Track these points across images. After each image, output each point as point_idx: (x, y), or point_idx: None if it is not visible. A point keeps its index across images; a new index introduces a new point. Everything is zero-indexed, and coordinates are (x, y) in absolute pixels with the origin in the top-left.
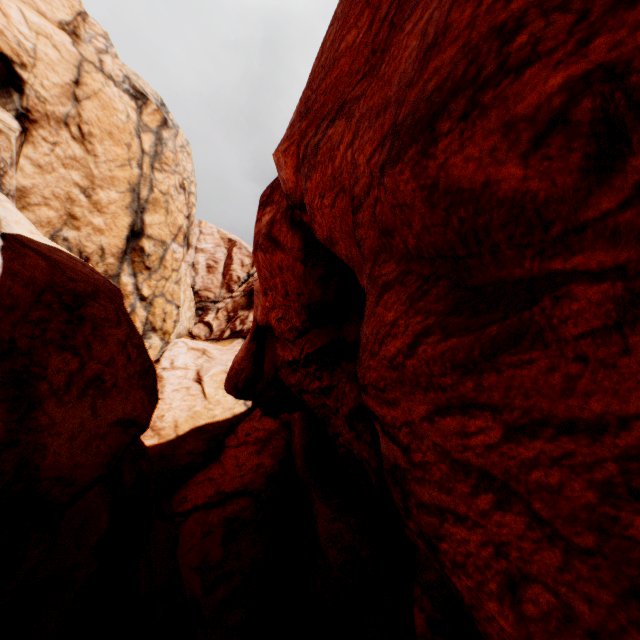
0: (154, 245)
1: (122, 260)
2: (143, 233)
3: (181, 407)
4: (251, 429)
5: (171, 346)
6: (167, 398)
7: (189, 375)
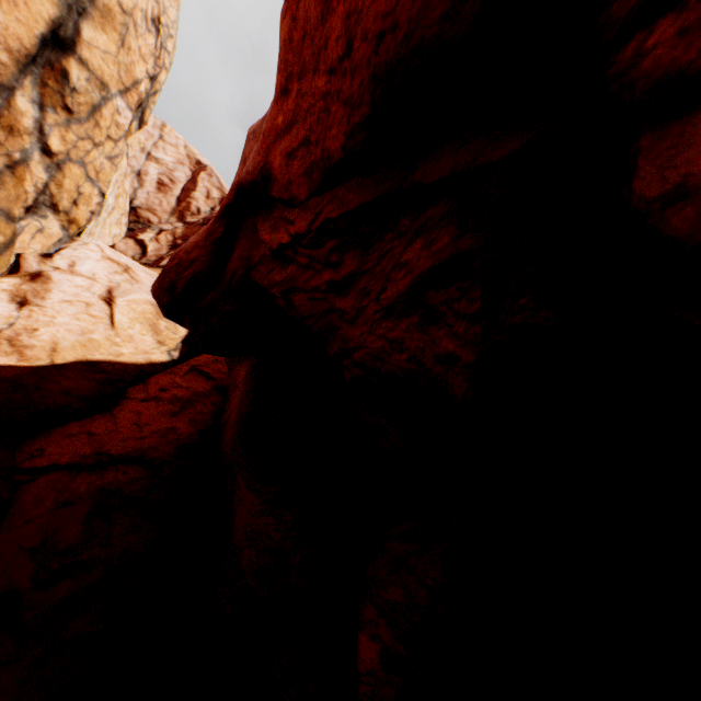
0: (87, 80)
1: (24, 69)
2: (73, 49)
3: (70, 326)
4: (170, 384)
5: (77, 245)
6: (50, 307)
7: (95, 289)
